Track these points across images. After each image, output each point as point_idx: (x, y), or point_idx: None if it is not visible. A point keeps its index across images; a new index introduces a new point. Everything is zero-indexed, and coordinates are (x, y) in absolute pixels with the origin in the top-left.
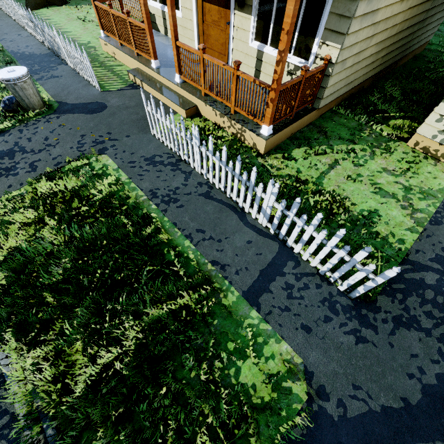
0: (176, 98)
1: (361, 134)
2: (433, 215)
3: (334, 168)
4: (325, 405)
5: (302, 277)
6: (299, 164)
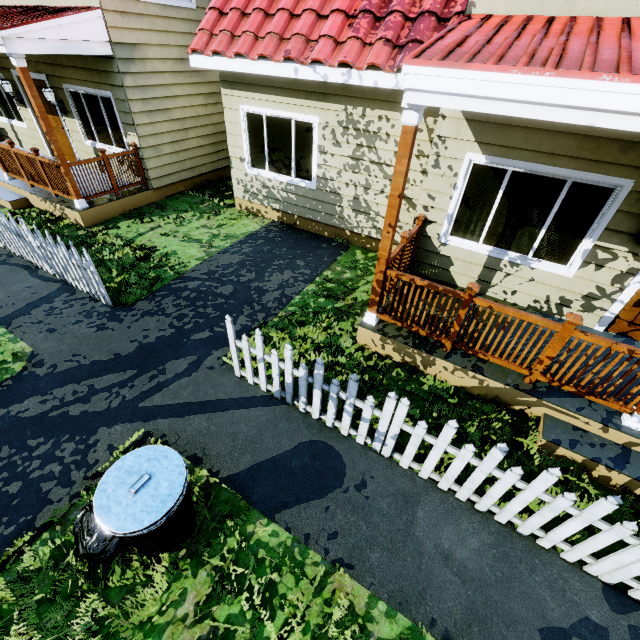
0: (4, 194)
1: (199, 206)
2: (225, 248)
3: (155, 230)
4: (36, 370)
5: (71, 301)
6: (120, 231)
